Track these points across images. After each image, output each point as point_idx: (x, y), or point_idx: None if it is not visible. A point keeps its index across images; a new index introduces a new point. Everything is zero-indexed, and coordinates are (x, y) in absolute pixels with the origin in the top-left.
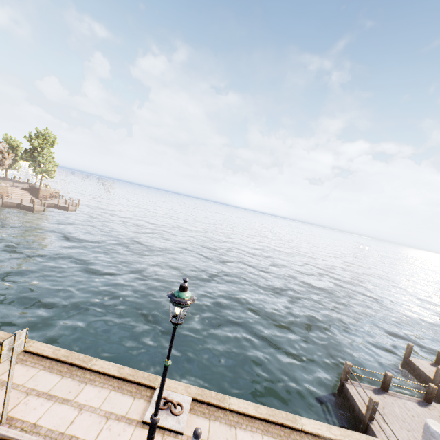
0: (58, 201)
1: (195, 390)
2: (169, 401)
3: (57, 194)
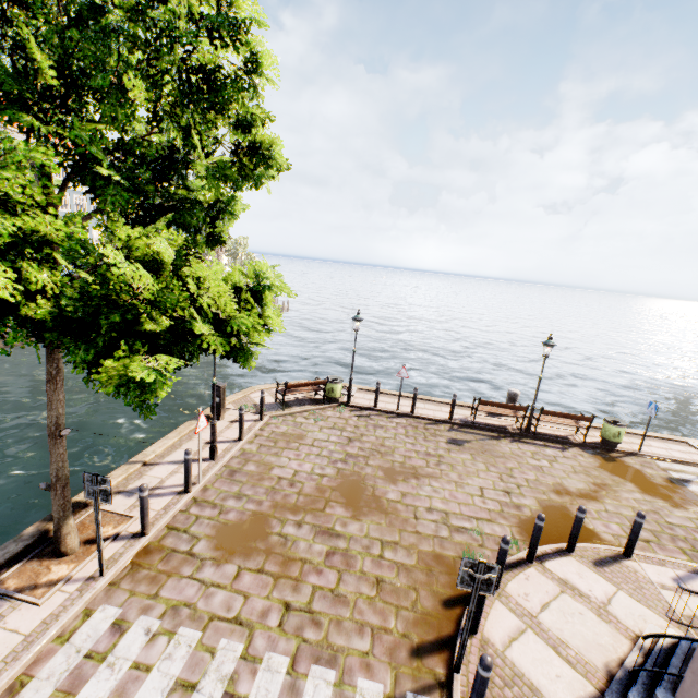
0: None
1: None
2: None
3: None
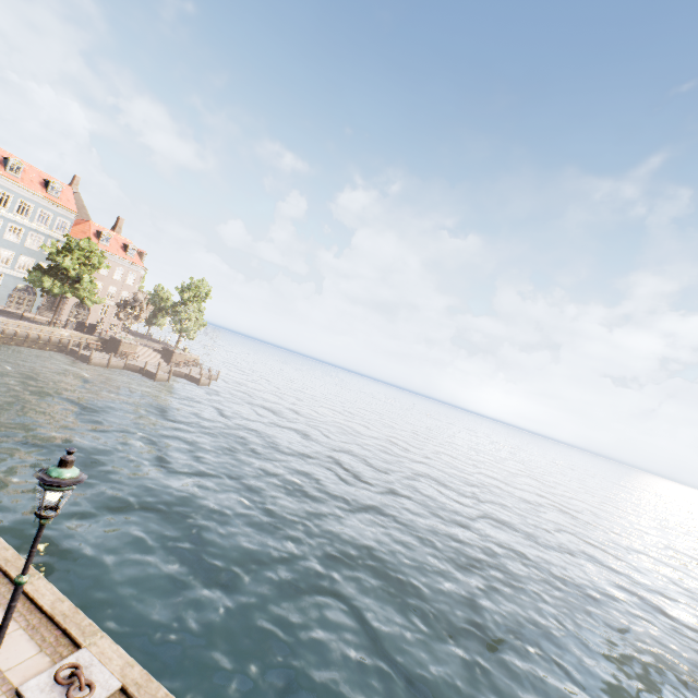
0: (190, 370)
1: (138, 674)
2: (76, 672)
3: (194, 361)
